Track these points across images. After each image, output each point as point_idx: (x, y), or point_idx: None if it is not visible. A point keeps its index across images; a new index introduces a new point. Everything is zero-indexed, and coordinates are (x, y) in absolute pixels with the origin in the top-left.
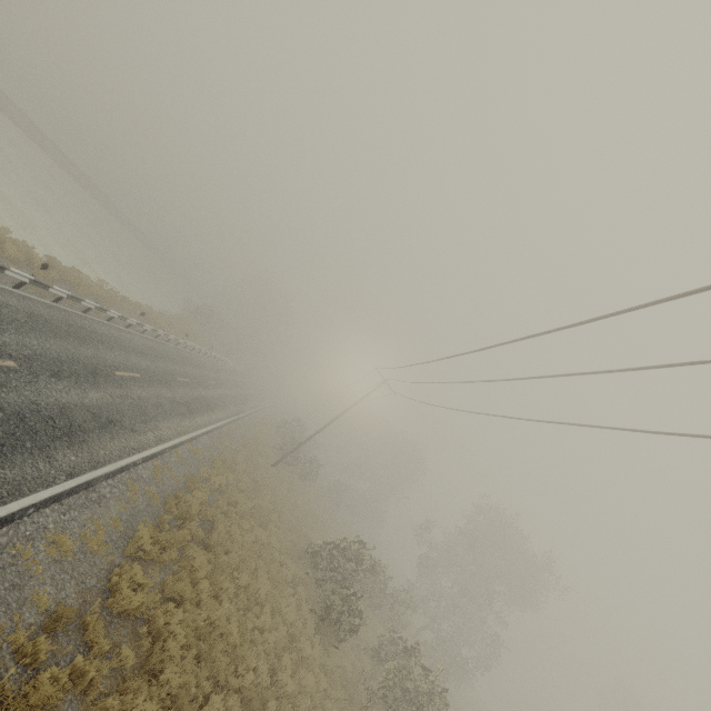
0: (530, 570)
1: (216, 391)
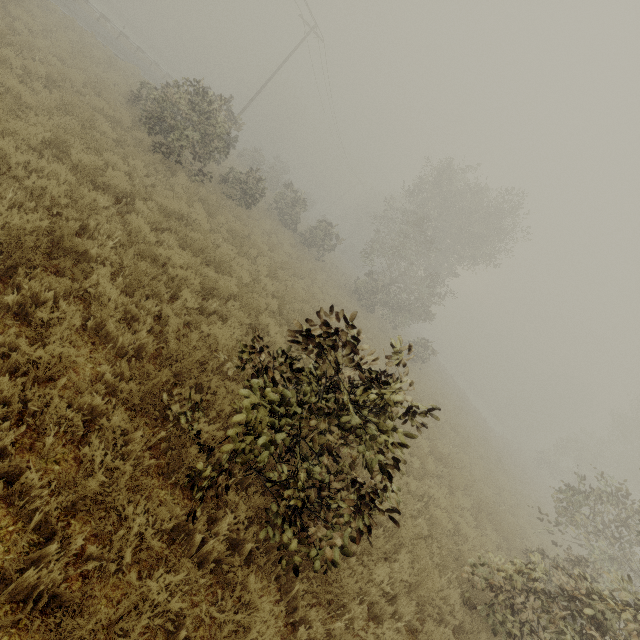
0: (479, 205)
1: (159, 81)
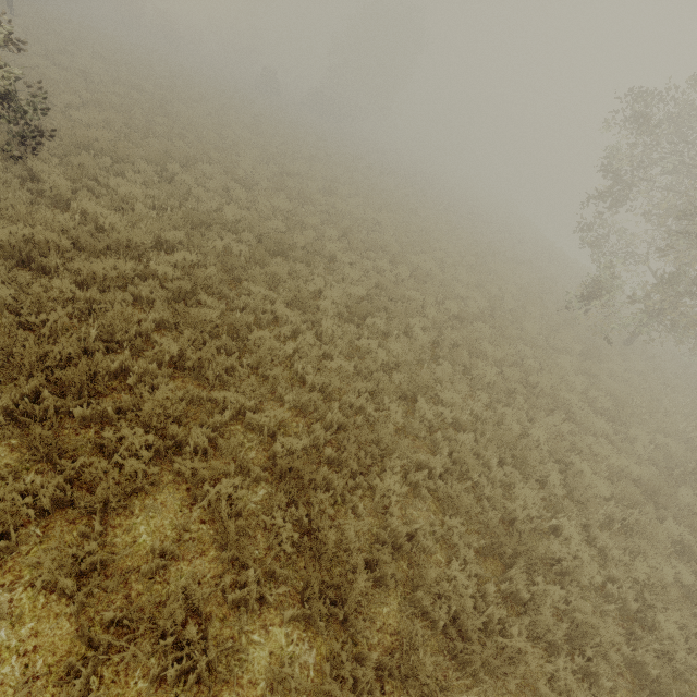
0: None
1: None
